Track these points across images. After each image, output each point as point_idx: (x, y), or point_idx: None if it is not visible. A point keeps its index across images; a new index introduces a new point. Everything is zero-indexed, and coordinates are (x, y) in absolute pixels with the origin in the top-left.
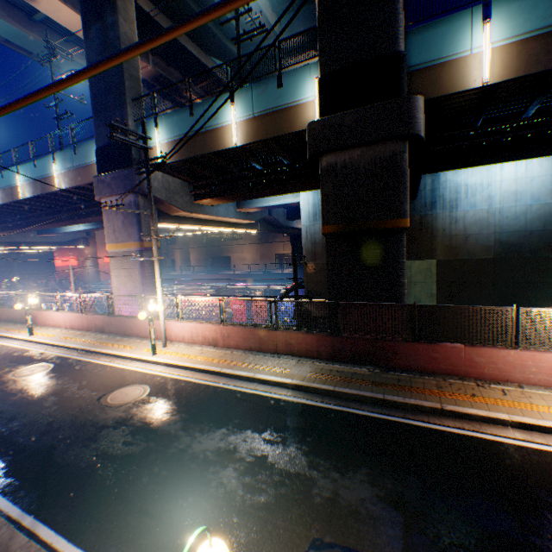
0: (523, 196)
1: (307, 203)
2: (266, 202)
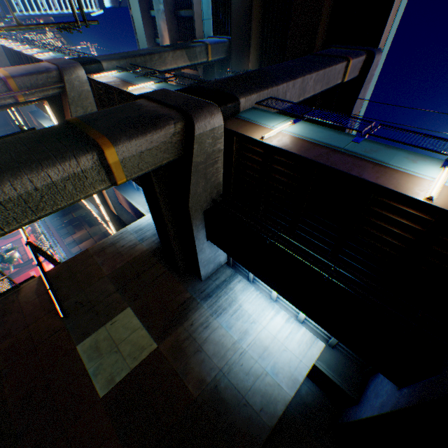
0: (270, 358)
1: (148, 220)
2: (132, 198)
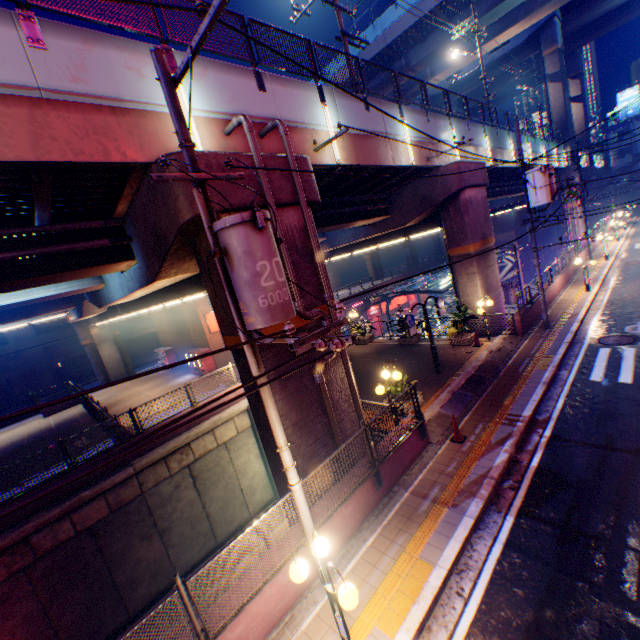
0: None
1: None
2: None
